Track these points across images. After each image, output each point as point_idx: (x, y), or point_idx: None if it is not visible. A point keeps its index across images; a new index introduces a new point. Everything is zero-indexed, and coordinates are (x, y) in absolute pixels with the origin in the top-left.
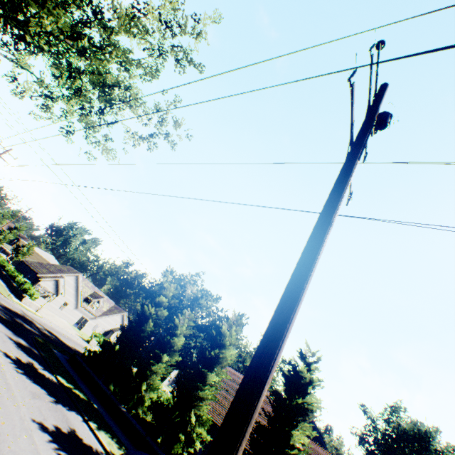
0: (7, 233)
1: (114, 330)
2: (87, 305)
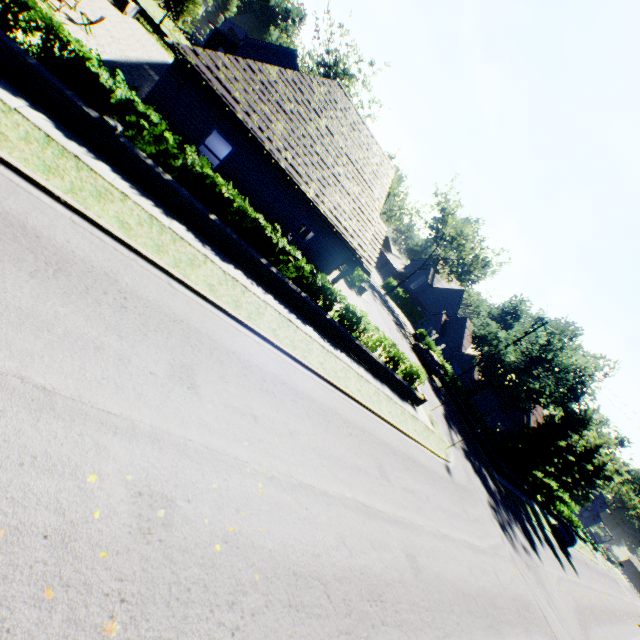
0: None
1: None
2: None
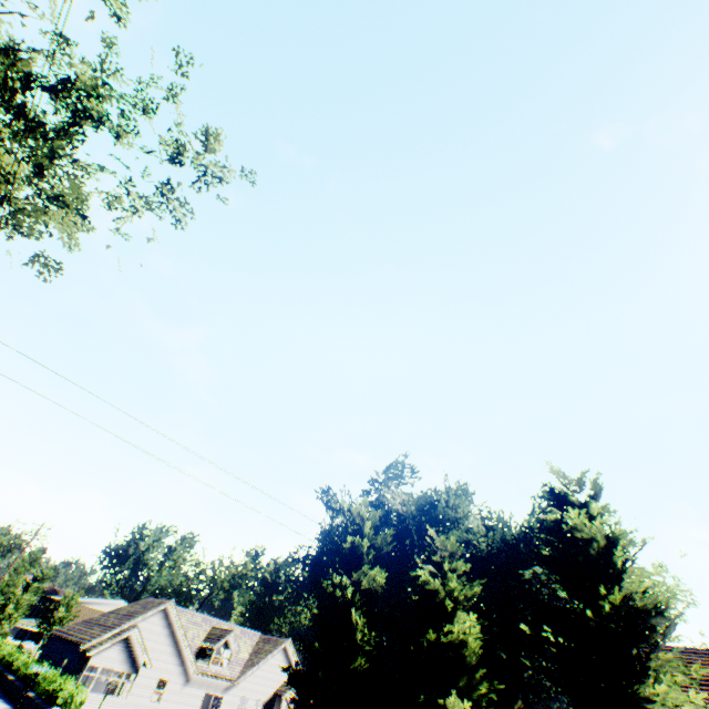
0: (19, 595)
1: (281, 691)
2: (207, 663)
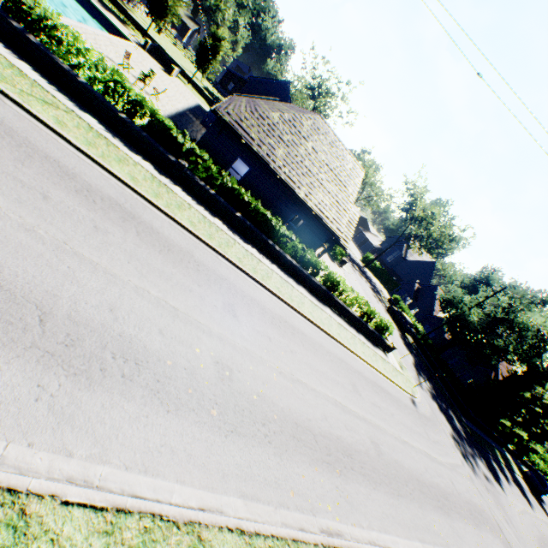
0: None
1: None
2: None
